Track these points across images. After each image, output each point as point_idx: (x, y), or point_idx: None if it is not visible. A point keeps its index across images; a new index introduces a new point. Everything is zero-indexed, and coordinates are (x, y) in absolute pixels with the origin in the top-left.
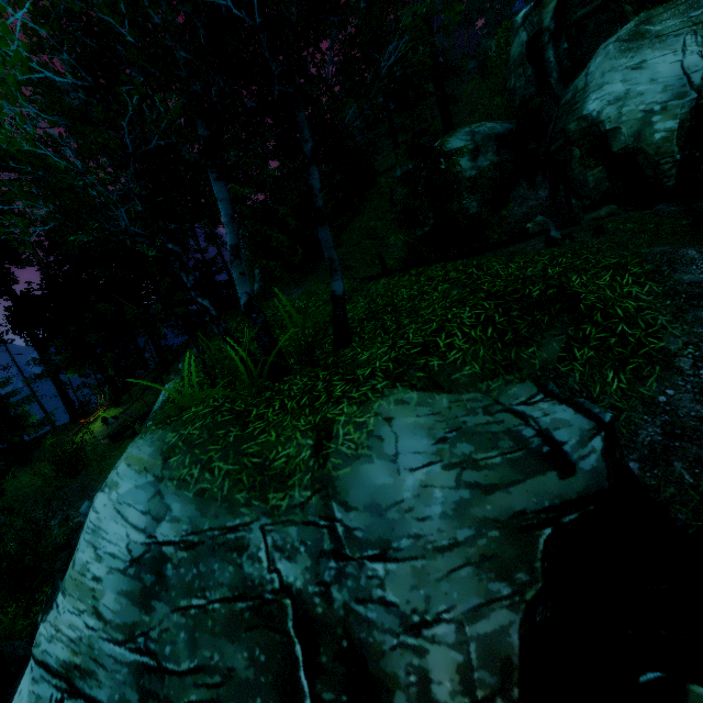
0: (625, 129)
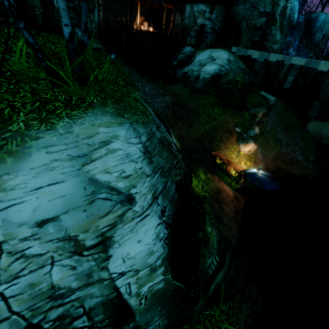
0: None
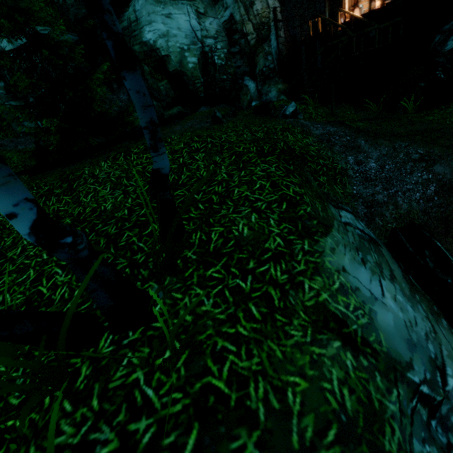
0: (173, 57)
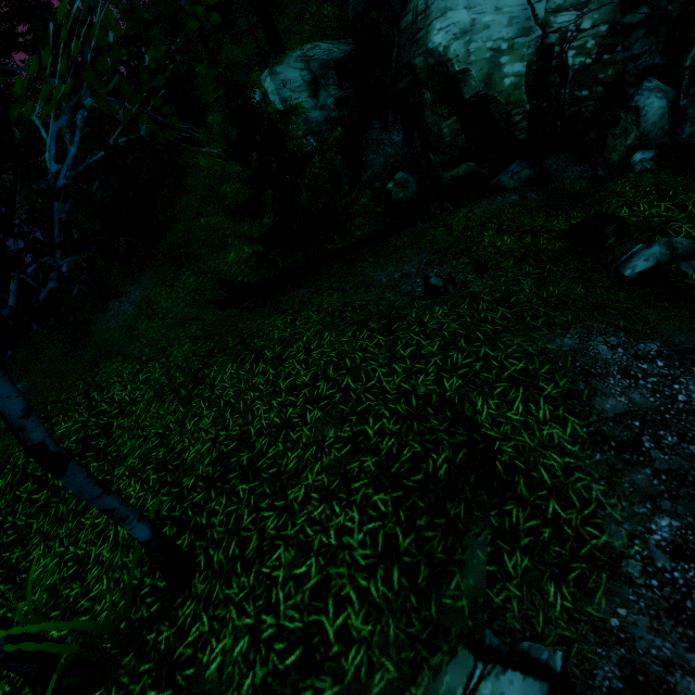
0: (475, 71)
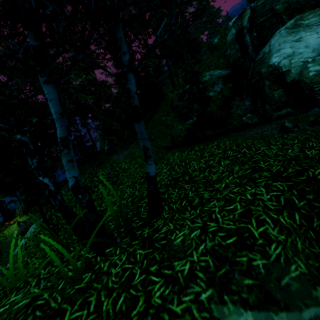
0: (293, 70)
